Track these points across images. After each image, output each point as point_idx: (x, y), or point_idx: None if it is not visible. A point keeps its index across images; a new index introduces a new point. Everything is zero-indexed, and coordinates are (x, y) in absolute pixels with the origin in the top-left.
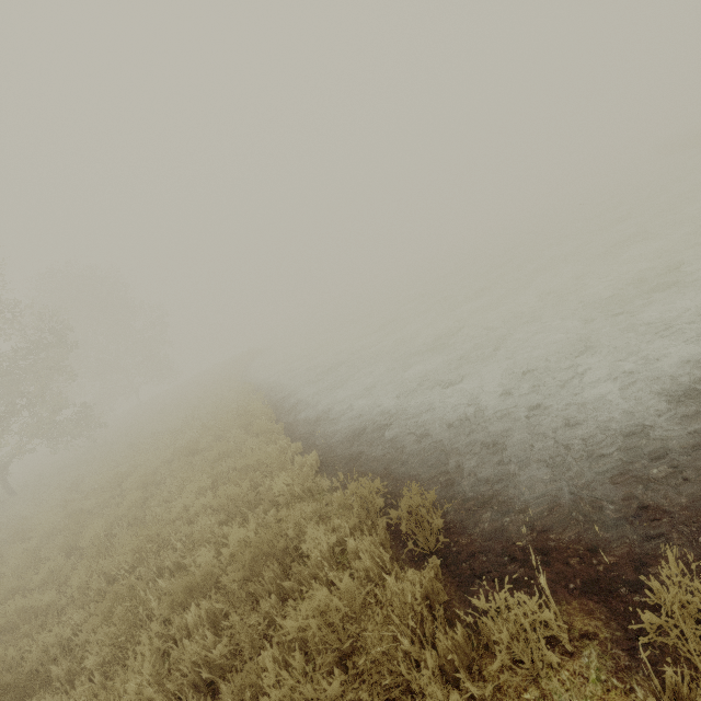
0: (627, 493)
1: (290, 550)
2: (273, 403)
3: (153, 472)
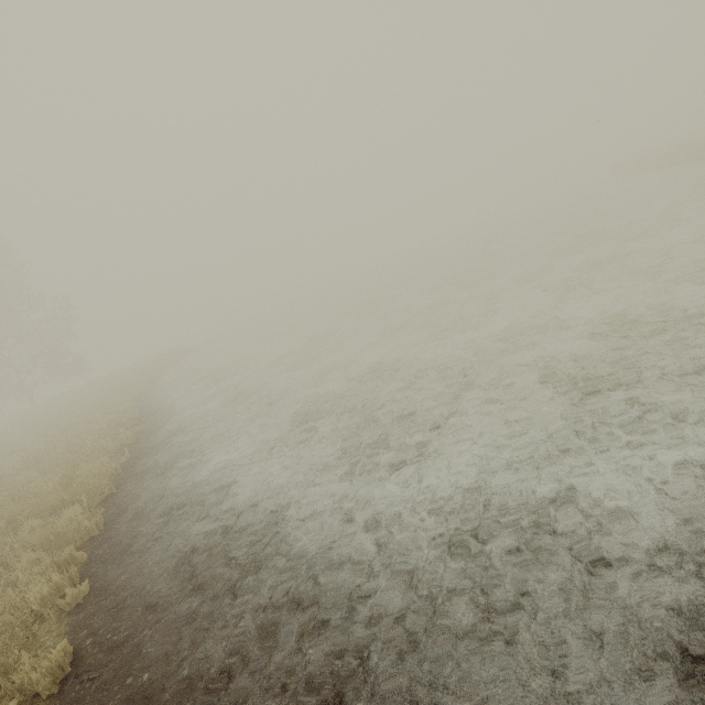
0: None
1: None
2: (137, 452)
3: None
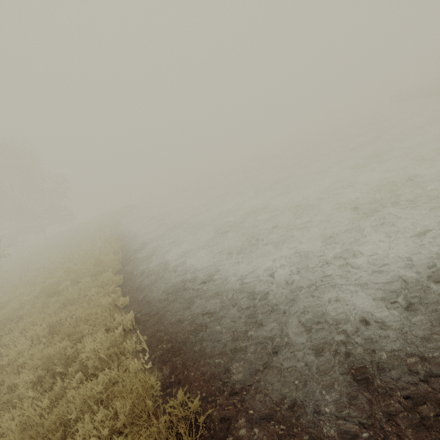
0: (370, 420)
1: (69, 437)
2: (125, 253)
3: (15, 310)
